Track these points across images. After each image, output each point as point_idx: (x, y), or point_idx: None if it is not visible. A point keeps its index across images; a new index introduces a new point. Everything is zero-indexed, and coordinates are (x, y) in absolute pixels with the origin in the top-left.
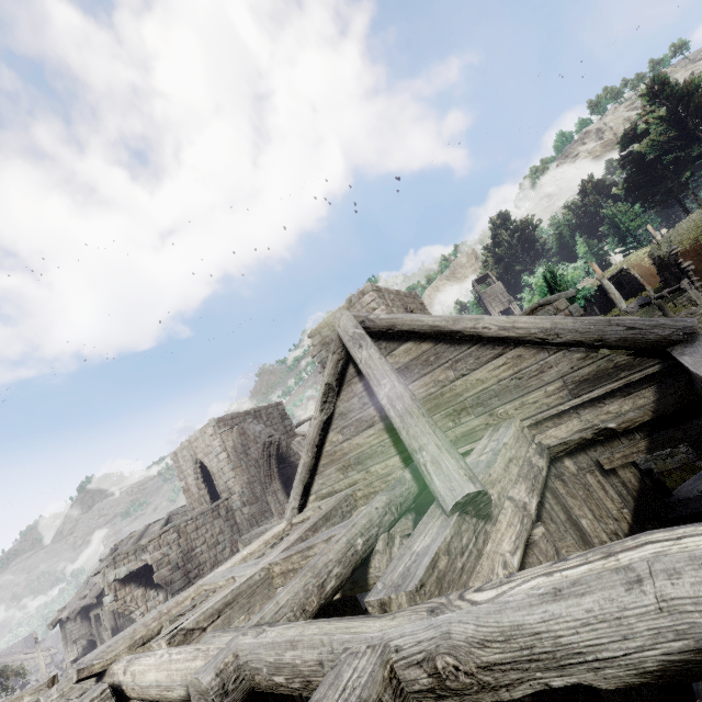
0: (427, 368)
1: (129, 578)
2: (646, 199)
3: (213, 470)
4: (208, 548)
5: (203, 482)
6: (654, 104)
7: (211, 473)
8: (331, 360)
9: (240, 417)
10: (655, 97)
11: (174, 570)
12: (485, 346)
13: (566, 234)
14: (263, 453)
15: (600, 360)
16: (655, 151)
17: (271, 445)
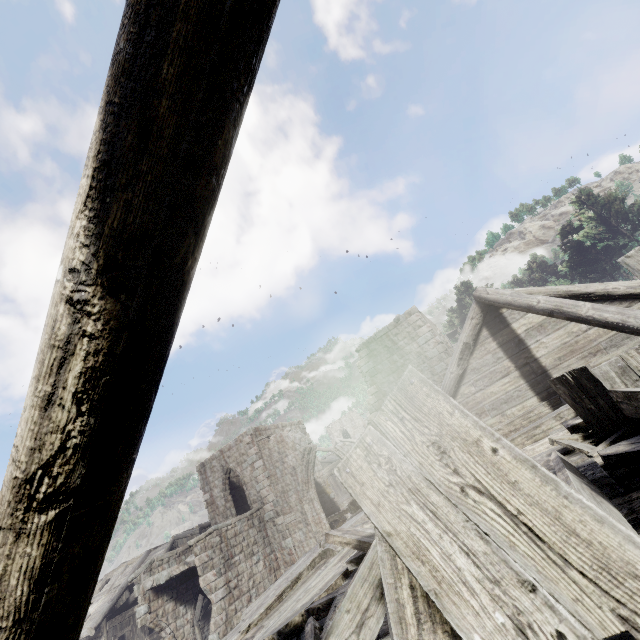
0: (560, 323)
1: (162, 589)
2: (585, 275)
3: (245, 479)
4: (245, 558)
5: (230, 493)
6: (583, 208)
7: (243, 482)
8: (470, 324)
9: (271, 429)
10: (584, 203)
11: (218, 576)
12: (613, 302)
13: None
14: (303, 459)
15: None
16: (591, 240)
17: (310, 452)
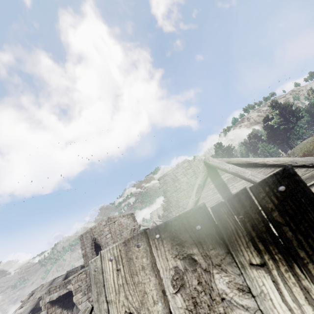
0: None
1: (55, 302)
2: (275, 141)
3: (102, 243)
4: None
5: (94, 250)
6: (273, 109)
7: (101, 245)
8: (201, 175)
9: (117, 218)
10: (274, 107)
11: (83, 295)
12: (267, 168)
13: (244, 152)
14: (130, 234)
15: (312, 171)
16: (277, 124)
17: (134, 230)
